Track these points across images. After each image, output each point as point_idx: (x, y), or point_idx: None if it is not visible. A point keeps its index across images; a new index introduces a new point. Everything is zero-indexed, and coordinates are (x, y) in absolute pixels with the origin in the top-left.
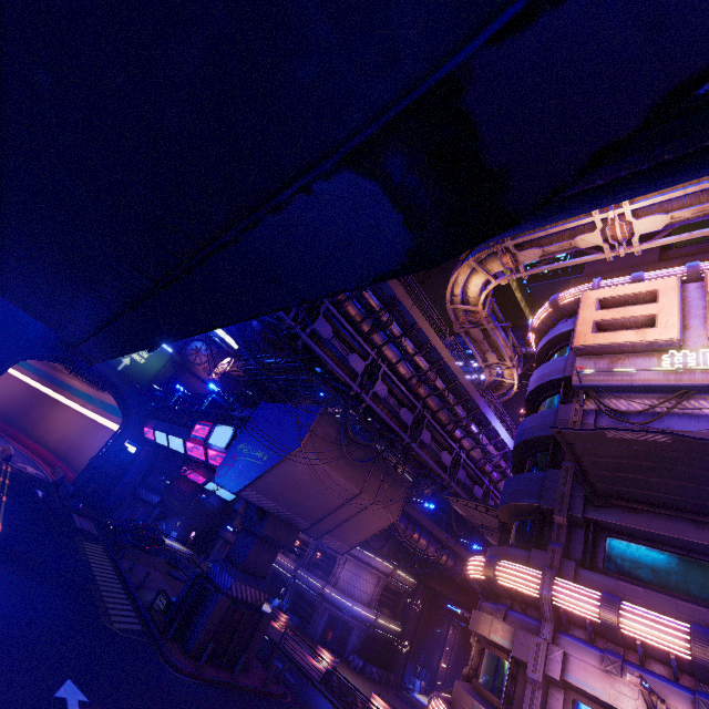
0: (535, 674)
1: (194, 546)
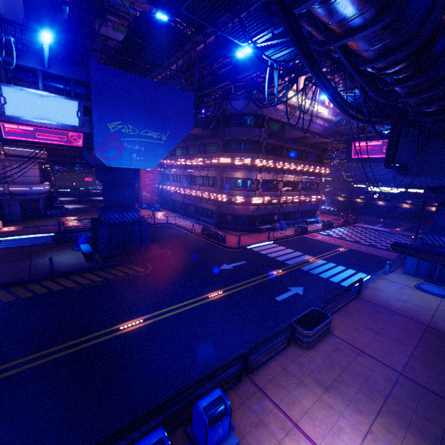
0: (261, 181)
1: None
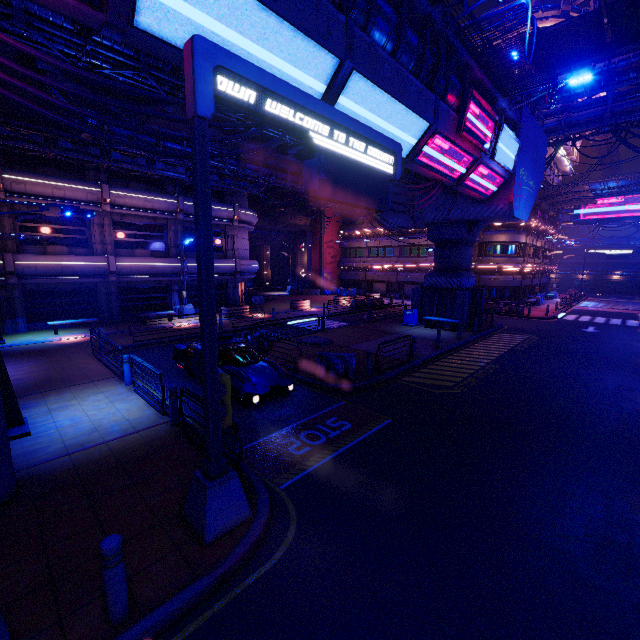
0: (529, 245)
1: (92, 330)
